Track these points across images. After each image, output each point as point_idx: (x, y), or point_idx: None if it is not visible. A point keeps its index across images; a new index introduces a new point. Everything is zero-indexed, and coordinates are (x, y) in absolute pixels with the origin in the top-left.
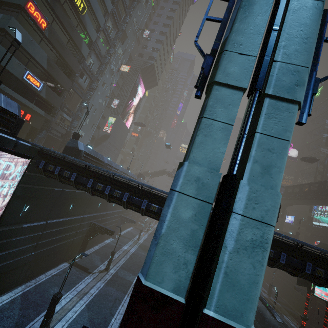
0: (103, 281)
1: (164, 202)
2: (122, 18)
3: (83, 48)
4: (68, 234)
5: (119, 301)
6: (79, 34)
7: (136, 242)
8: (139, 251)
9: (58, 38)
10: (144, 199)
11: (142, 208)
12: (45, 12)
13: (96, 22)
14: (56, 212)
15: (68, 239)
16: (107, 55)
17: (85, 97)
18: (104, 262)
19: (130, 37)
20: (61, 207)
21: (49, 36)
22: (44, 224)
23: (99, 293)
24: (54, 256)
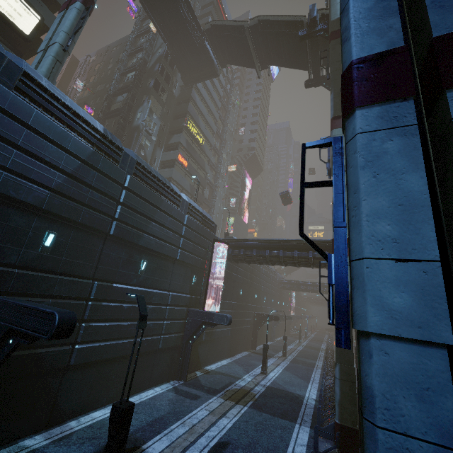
0: (286, 361)
1: (324, 248)
2: (220, 130)
3: (206, 168)
4: (243, 320)
5: (310, 370)
6: (202, 159)
7: (299, 344)
8: (307, 349)
9: (193, 168)
10: (309, 251)
11: (310, 257)
12: (185, 156)
13: (209, 144)
14: (234, 296)
15: (244, 325)
16: (218, 164)
17: (211, 205)
18: (277, 353)
19: (228, 140)
20: (236, 291)
21: (189, 170)
22: (232, 304)
23: (289, 365)
24: (238, 340)
